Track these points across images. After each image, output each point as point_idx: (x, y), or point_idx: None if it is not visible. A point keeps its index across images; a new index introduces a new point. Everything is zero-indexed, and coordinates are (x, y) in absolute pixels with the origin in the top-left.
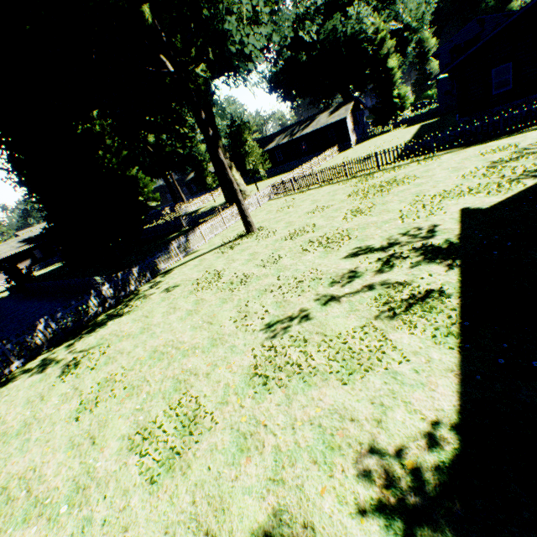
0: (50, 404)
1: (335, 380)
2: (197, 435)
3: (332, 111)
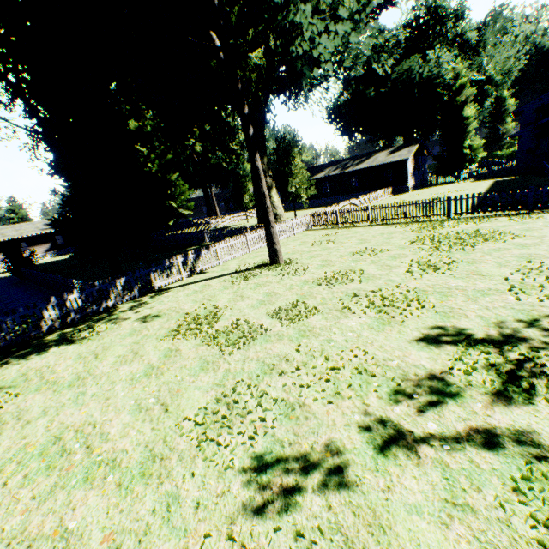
0: None
1: None
2: None
3: (393, 150)
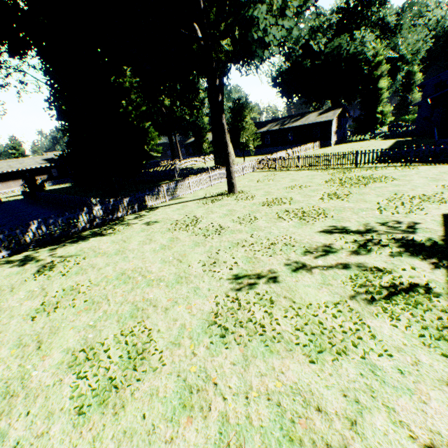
0: (16, 296)
1: (301, 354)
2: (141, 371)
3: (321, 112)
